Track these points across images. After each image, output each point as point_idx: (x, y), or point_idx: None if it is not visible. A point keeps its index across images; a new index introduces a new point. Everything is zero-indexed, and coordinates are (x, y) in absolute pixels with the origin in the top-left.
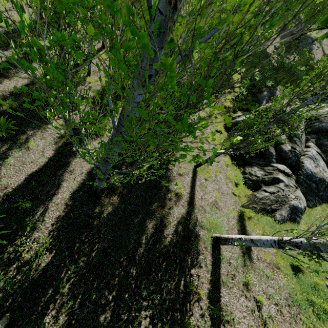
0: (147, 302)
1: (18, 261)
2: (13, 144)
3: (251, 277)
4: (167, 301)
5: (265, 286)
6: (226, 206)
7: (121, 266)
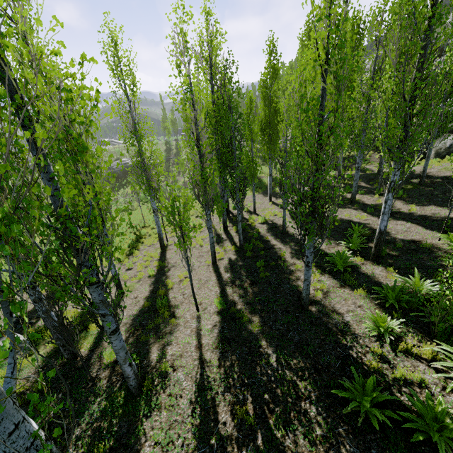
0: None
1: None
2: None
3: None
4: None
5: None
6: None
7: None
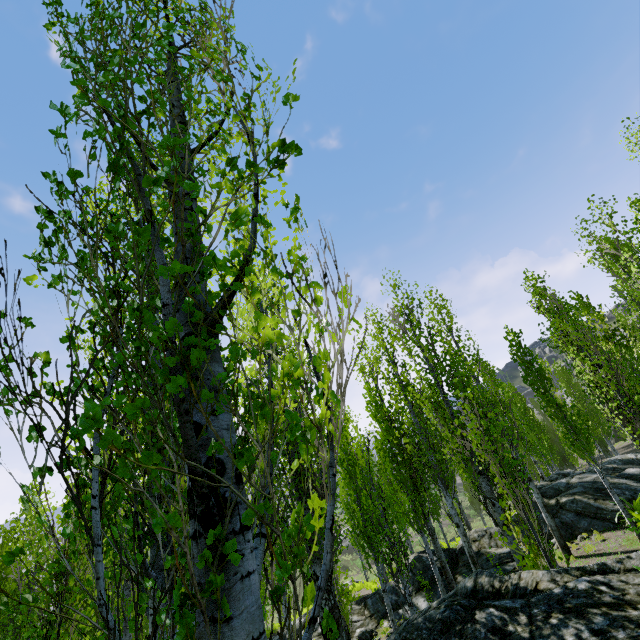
0: None
1: None
2: None
3: None
4: None
5: None
6: None
7: None
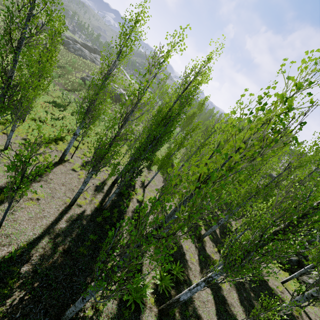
0: None
1: None
2: (187, 286)
3: None
4: None
5: None
6: None
7: None
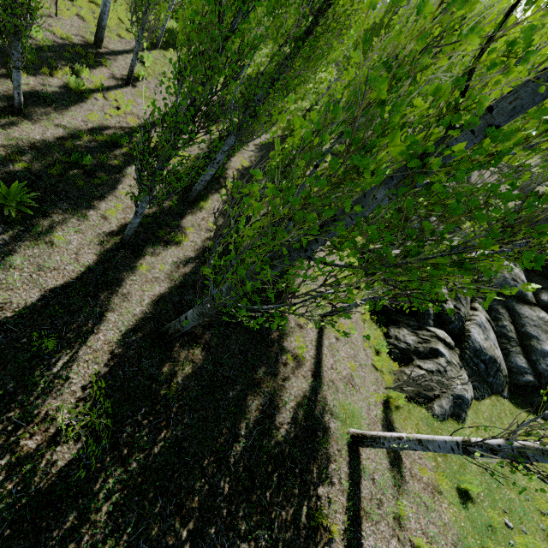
0: (248, 543)
1: (11, 453)
2: (24, 232)
3: (405, 504)
4: (280, 542)
5: (424, 521)
6: (365, 384)
7: (205, 474)
